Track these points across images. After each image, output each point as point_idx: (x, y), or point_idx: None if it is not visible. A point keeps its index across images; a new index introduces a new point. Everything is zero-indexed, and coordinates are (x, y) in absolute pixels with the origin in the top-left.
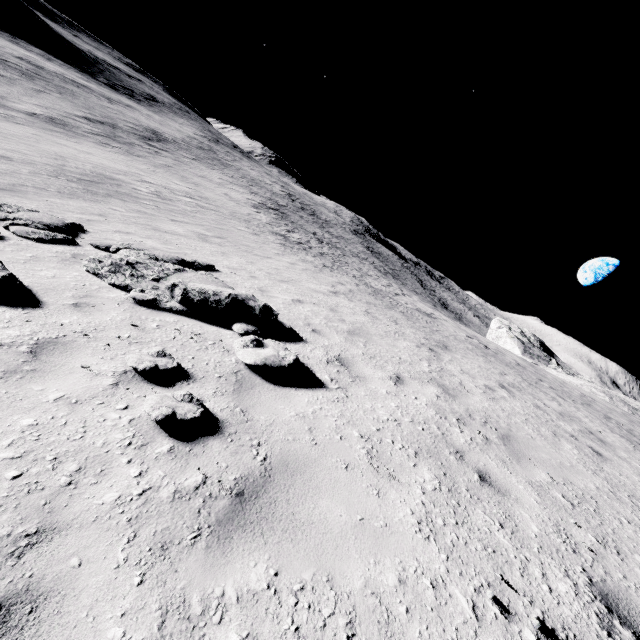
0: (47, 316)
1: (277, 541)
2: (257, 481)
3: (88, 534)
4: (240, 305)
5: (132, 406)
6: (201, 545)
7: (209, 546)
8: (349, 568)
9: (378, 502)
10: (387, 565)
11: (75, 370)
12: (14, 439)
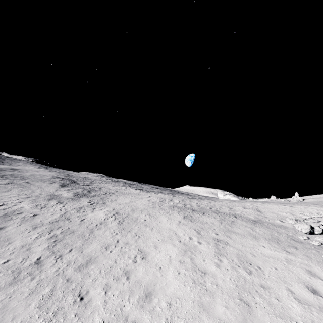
0: None
1: None
2: None
3: None
4: None
5: None
6: None
7: None
8: None
9: None
10: None
11: None
12: None
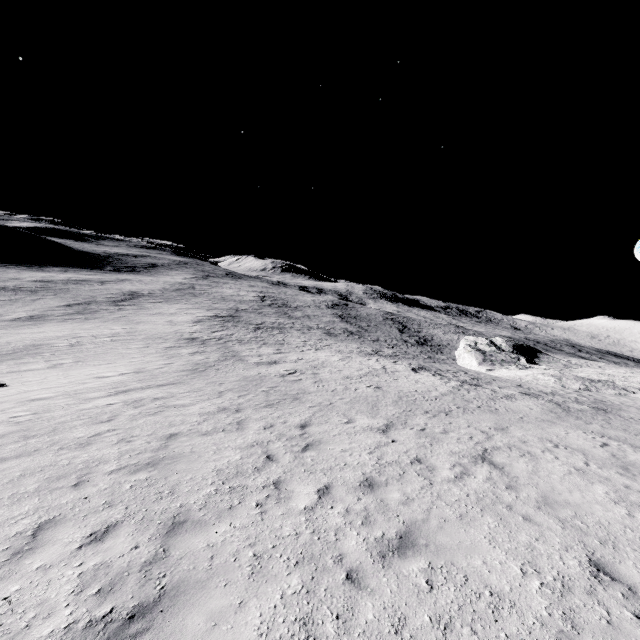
0: None
1: None
2: None
3: None
4: None
5: None
6: None
7: None
8: None
9: None
10: None
11: None
12: None
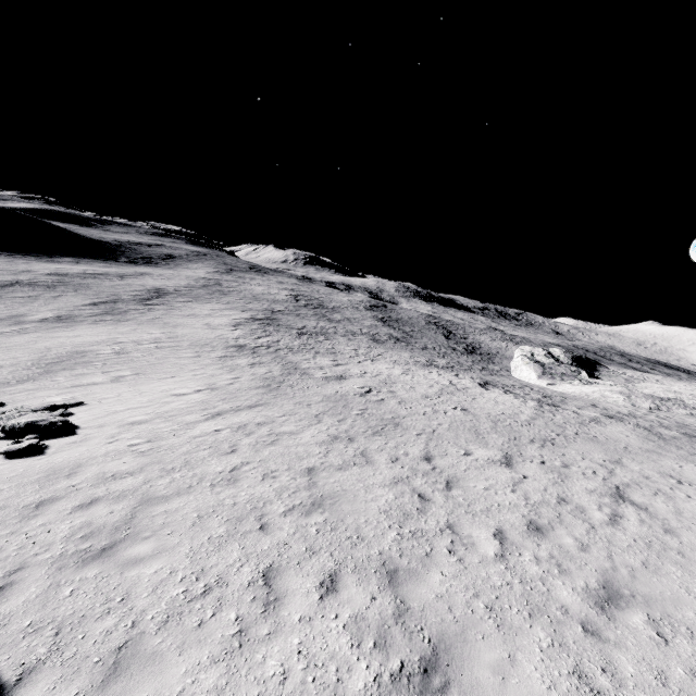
0: None
1: None
2: None
3: None
4: (32, 426)
5: None
6: None
7: None
8: None
9: None
10: None
11: None
12: None
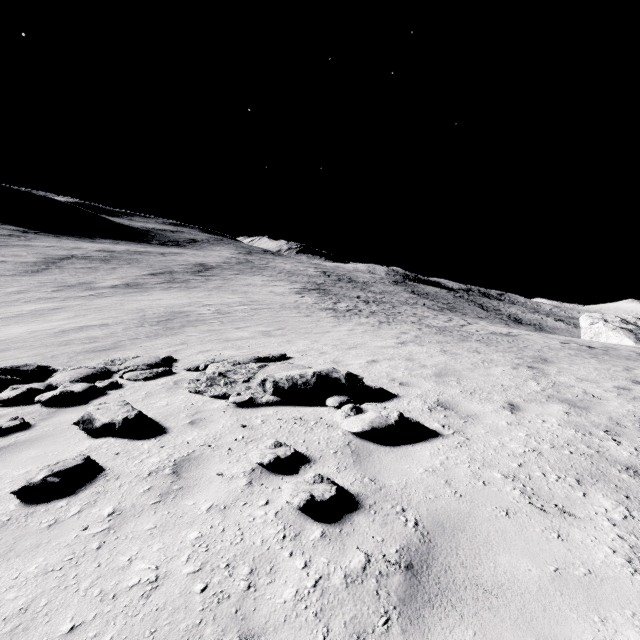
0: (174, 438)
1: (473, 612)
2: (420, 549)
3: (285, 636)
4: (326, 380)
5: (271, 500)
6: (396, 630)
7: (404, 630)
8: (573, 632)
9: (564, 546)
10: (618, 621)
11: (213, 479)
12: (189, 554)
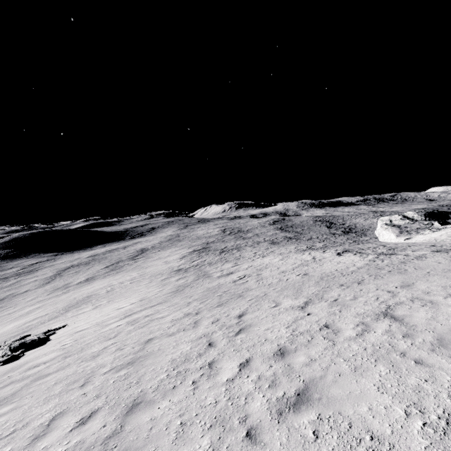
0: None
1: None
2: None
3: None
4: (23, 344)
5: None
6: None
7: None
8: None
9: None
10: None
11: None
12: None
